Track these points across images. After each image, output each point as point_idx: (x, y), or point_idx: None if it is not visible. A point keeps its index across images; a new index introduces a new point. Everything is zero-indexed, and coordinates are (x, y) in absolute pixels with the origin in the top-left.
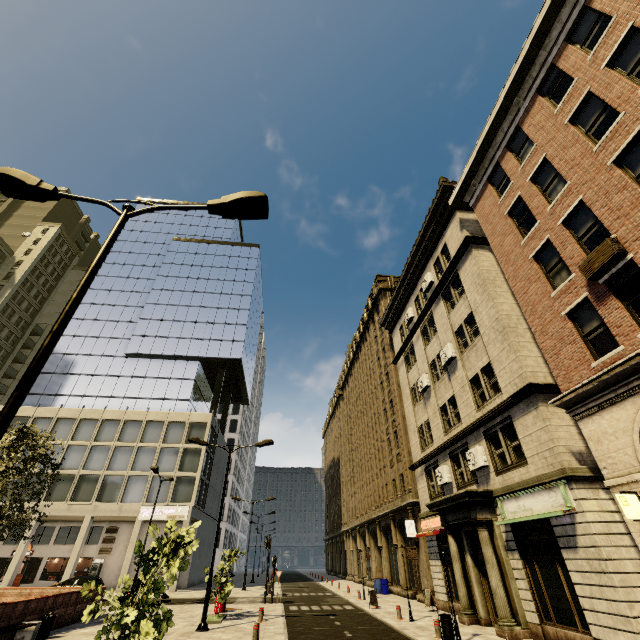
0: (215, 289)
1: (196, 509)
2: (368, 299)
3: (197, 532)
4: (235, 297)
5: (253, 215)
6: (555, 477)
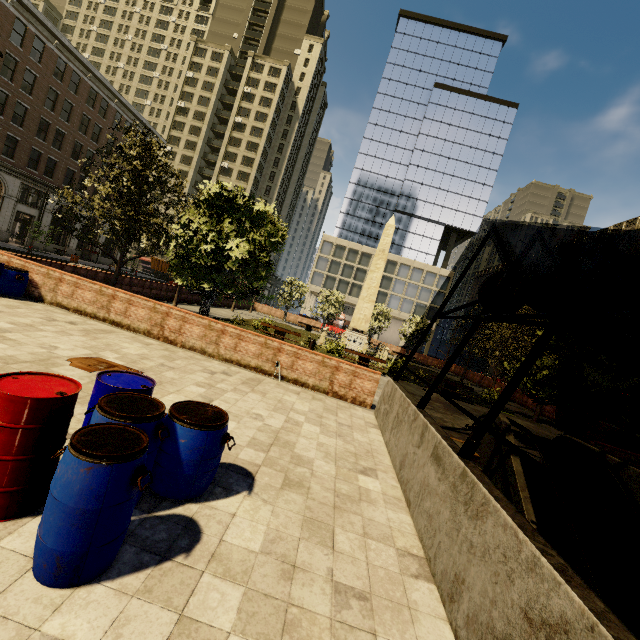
0: (467, 158)
1: None
2: (624, 223)
3: None
4: (483, 170)
5: None
6: None
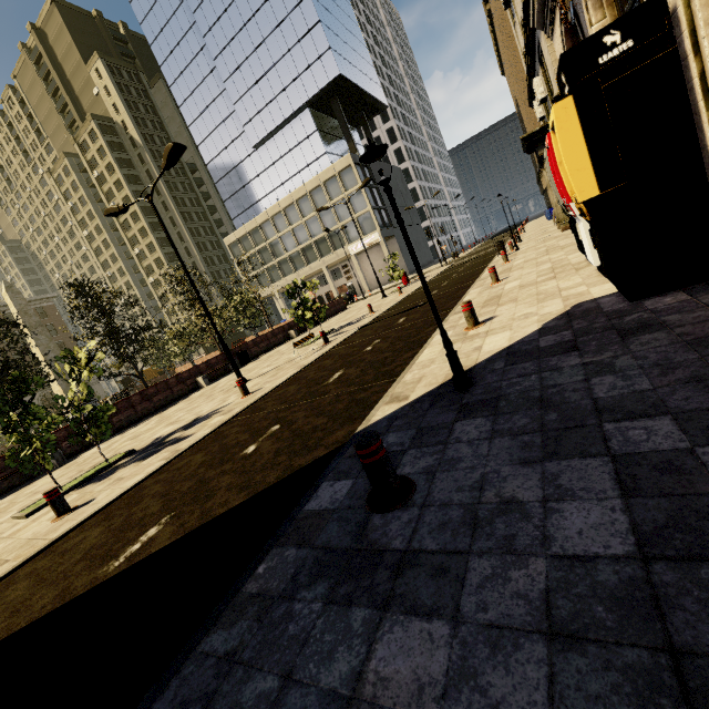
0: None
1: (385, 231)
2: None
3: (397, 243)
4: None
5: (181, 154)
6: None
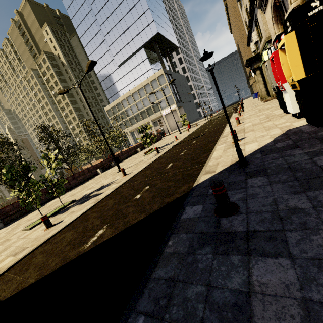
0: None
1: (178, 104)
2: None
3: (183, 109)
4: None
5: (94, 65)
6: (265, 43)
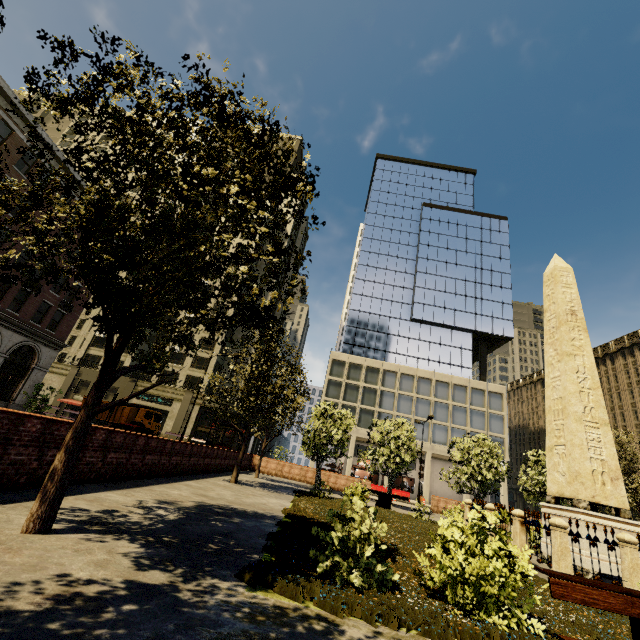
0: (475, 263)
1: None
2: None
3: None
4: (495, 274)
5: None
6: None
